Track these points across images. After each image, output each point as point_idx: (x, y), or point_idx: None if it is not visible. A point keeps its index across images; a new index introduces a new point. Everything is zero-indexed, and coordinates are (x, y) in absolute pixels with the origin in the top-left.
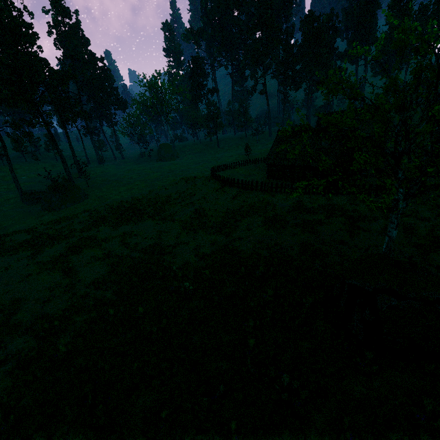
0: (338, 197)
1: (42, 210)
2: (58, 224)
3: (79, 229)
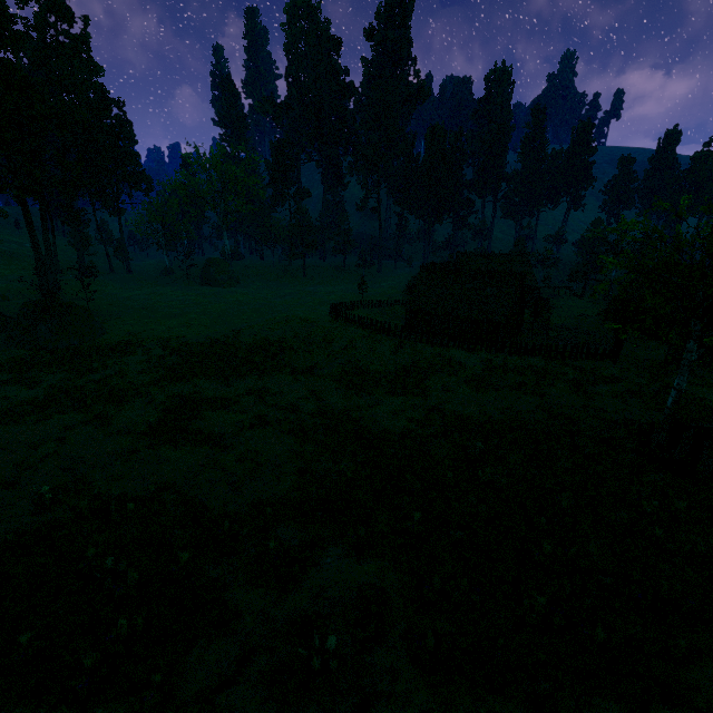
0: (530, 358)
1: (11, 347)
2: (91, 372)
3: (148, 382)
